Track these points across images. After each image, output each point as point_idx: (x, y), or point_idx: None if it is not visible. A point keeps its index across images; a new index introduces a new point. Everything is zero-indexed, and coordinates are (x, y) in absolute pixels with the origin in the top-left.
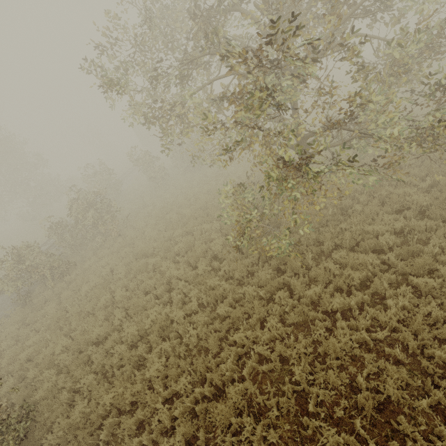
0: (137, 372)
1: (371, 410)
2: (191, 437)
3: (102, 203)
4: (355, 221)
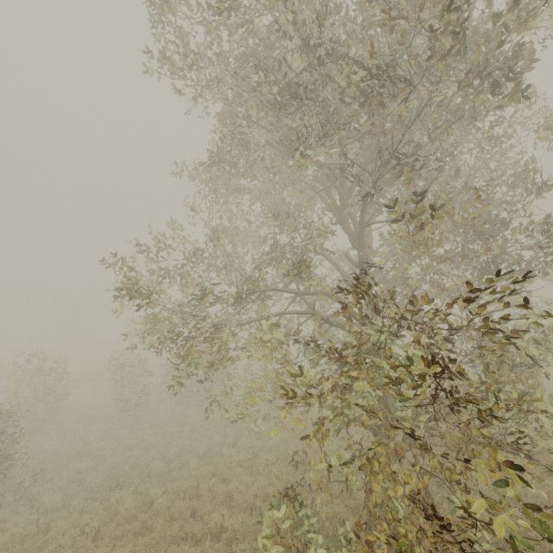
0: None
1: None
2: None
3: (5, 436)
4: None
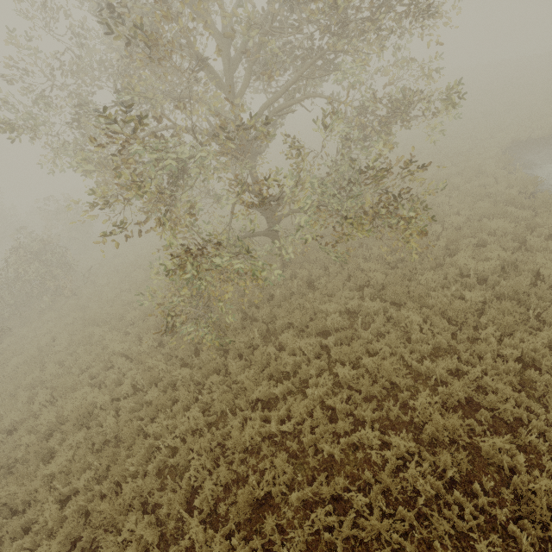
0: (40, 467)
1: (246, 505)
2: (80, 538)
3: (54, 254)
4: (309, 299)
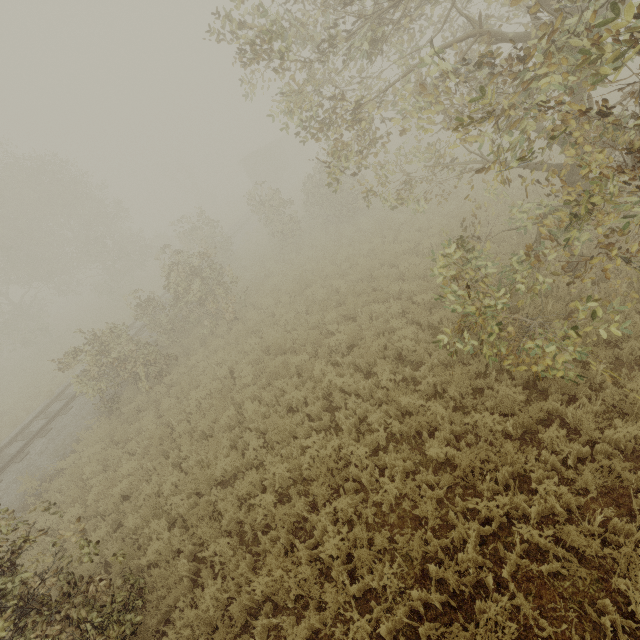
0: (300, 544)
1: None
2: None
3: (211, 270)
4: None
